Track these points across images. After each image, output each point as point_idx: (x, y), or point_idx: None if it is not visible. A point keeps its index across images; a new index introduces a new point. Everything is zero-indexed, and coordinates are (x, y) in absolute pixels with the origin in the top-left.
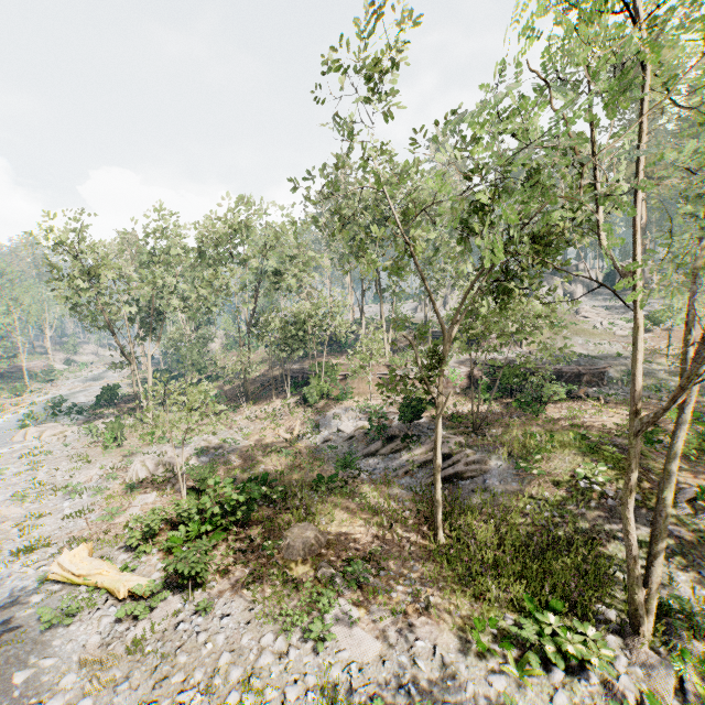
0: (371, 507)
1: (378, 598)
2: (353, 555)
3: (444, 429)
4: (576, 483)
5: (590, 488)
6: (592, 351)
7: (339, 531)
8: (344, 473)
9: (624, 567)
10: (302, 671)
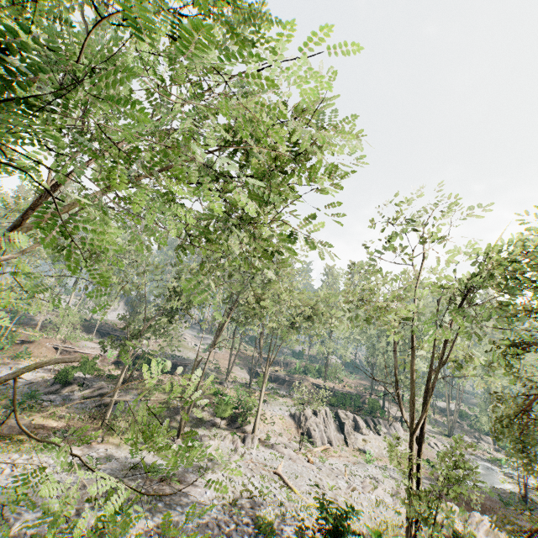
0: (58, 415)
1: (76, 442)
2: (57, 429)
3: (104, 381)
4: (168, 402)
5: (173, 403)
6: (184, 356)
7: (41, 424)
8: (29, 402)
9: (177, 429)
10: (44, 461)
